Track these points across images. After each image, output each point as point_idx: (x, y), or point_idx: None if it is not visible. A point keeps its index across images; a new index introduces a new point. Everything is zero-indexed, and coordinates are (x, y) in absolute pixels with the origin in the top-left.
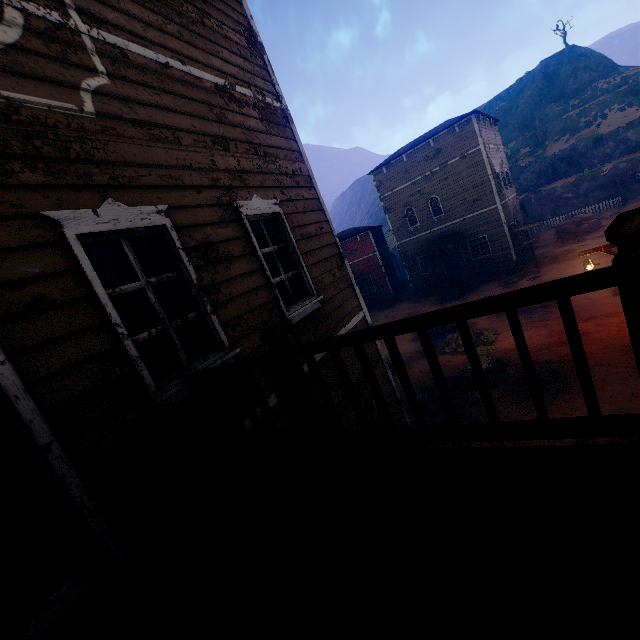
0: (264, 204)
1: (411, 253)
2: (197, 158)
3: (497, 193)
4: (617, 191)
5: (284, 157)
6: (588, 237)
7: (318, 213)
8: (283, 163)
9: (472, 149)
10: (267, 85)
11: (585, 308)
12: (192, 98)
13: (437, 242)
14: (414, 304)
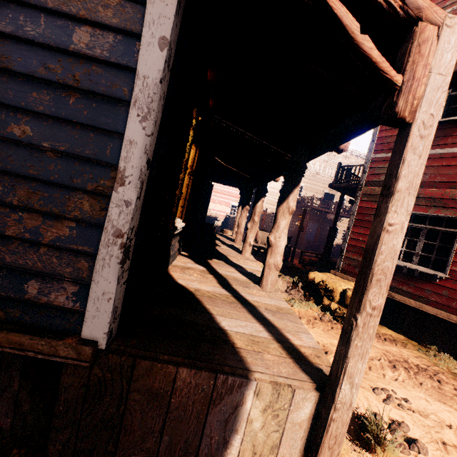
0: None
1: None
2: None
3: None
4: None
5: None
6: None
7: None
8: None
9: None
10: None
11: None
12: None
13: None
14: None
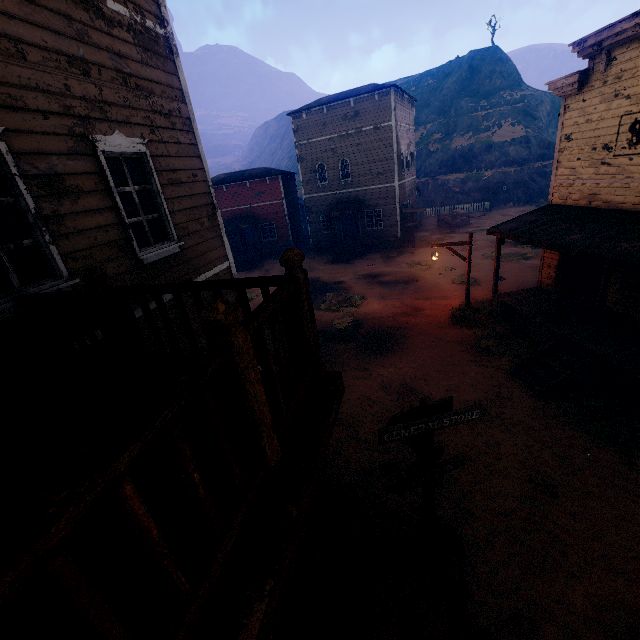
0: (128, 142)
1: (316, 209)
2: (46, 79)
3: (397, 172)
4: (489, 197)
5: (161, 93)
6: (457, 231)
7: (194, 160)
8: (158, 100)
9: (385, 123)
10: (150, 4)
11: (430, 289)
12: (45, 6)
13: (340, 205)
14: (309, 259)
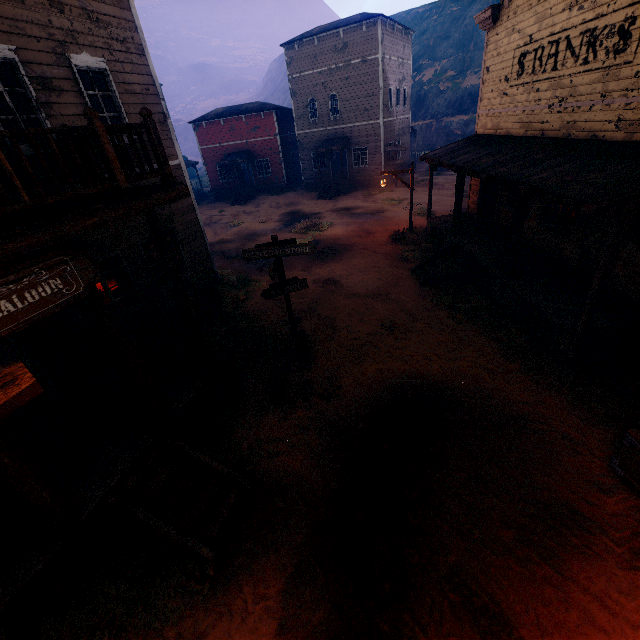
0: (92, 60)
1: (307, 146)
2: (37, 17)
3: (383, 109)
4: None
5: (117, 25)
6: (444, 173)
7: (147, 77)
8: (115, 30)
9: (372, 55)
10: None
11: (390, 219)
12: None
13: (328, 141)
14: (298, 195)
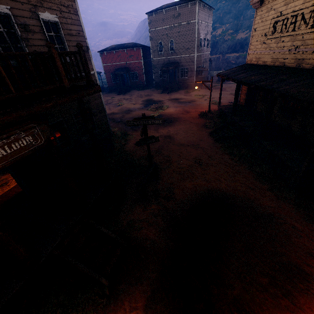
0: (51, 16)
1: (157, 66)
2: None
3: (196, 48)
4: None
5: None
6: (225, 82)
7: (79, 27)
8: (63, 0)
9: (193, 20)
10: None
11: (198, 105)
12: None
13: (168, 64)
14: (151, 91)
